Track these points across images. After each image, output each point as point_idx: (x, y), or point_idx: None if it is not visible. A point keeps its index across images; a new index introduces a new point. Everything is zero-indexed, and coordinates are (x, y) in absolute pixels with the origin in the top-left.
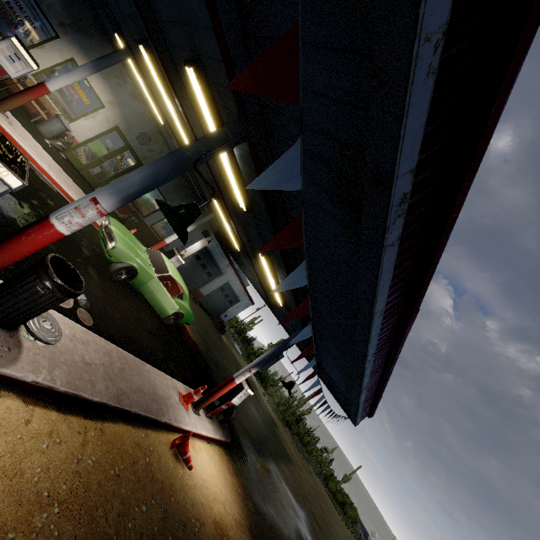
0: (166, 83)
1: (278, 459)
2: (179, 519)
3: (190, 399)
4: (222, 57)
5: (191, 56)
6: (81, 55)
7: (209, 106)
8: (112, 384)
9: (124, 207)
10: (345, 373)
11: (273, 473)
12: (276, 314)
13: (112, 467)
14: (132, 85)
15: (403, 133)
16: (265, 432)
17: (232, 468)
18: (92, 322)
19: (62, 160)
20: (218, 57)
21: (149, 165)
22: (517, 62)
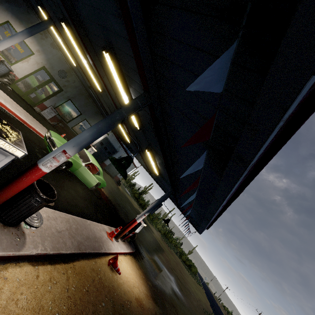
0: (81, 46)
1: (157, 252)
2: (120, 303)
3: (113, 235)
4: (135, 61)
5: (105, 44)
6: (13, 18)
7: (118, 74)
8: (74, 239)
9: (53, 117)
10: (196, 211)
11: (156, 261)
12: (153, 177)
13: (84, 287)
14: (51, 39)
15: (261, 149)
16: (149, 238)
17: (138, 265)
18: (53, 202)
19: (9, 92)
20: (128, 53)
21: (95, 127)
22: (314, 110)
